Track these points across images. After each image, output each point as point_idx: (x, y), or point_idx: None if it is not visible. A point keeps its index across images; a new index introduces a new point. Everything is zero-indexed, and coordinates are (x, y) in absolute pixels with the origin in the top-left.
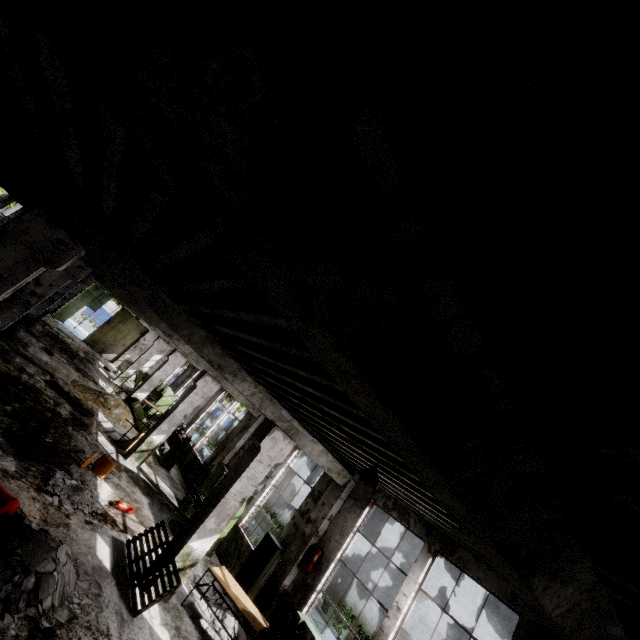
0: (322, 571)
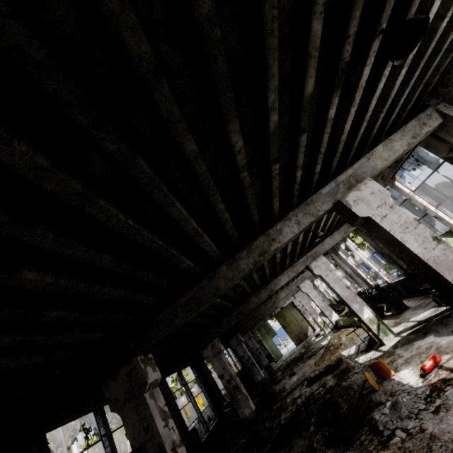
0: None
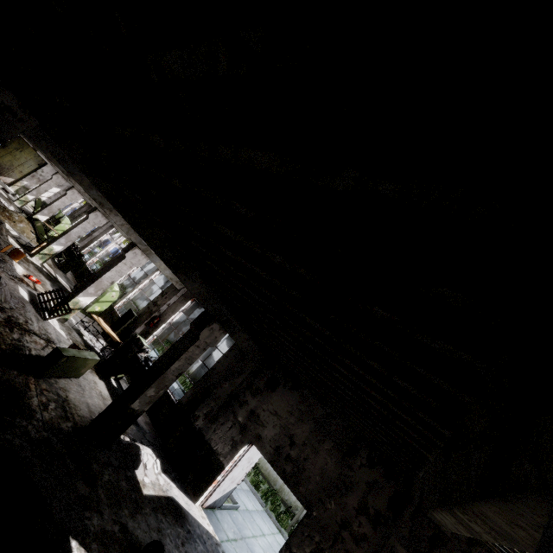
0: (158, 327)
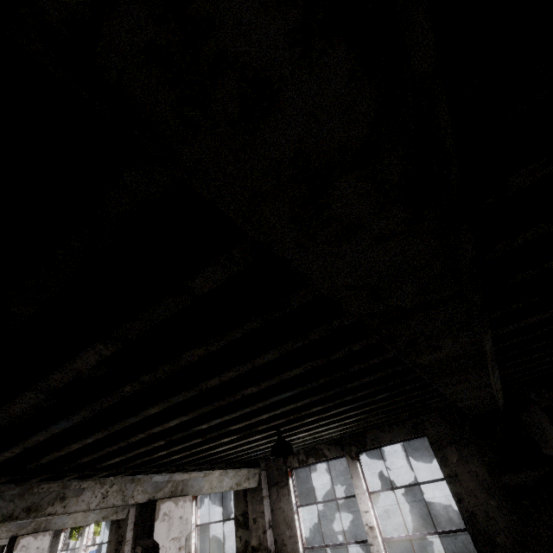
0: None
